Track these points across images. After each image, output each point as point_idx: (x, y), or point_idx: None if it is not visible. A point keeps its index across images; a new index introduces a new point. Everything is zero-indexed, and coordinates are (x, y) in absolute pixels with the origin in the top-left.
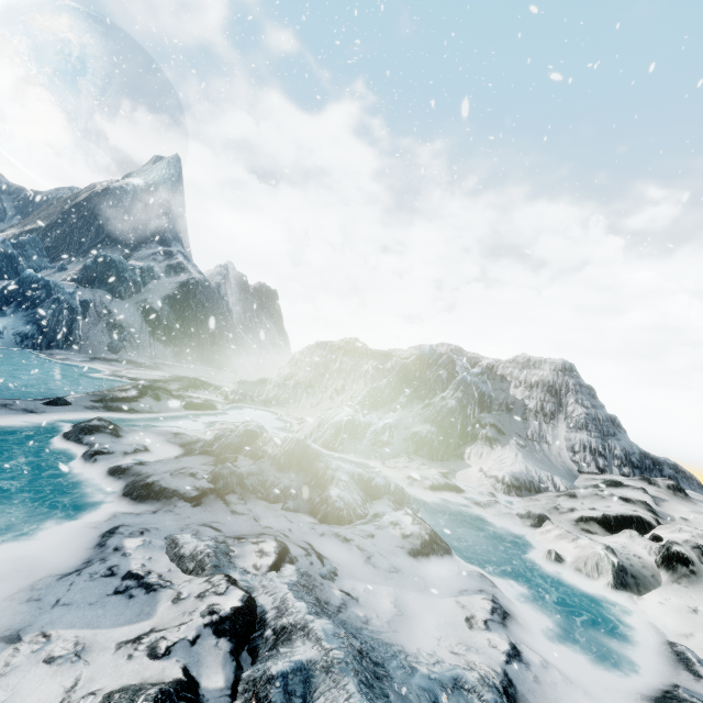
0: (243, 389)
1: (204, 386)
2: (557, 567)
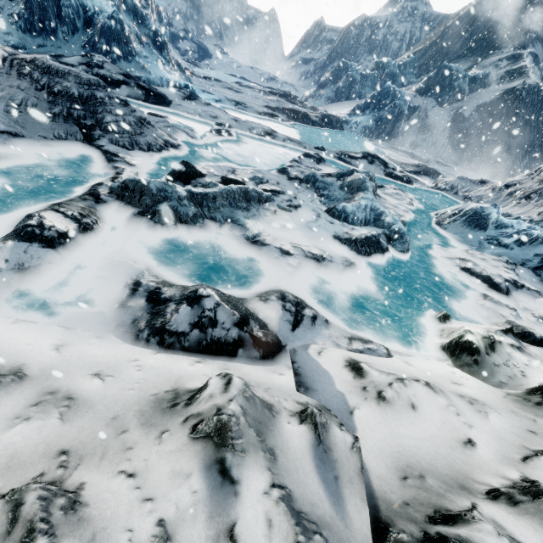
0: (456, 183)
1: (433, 175)
2: (434, 321)
